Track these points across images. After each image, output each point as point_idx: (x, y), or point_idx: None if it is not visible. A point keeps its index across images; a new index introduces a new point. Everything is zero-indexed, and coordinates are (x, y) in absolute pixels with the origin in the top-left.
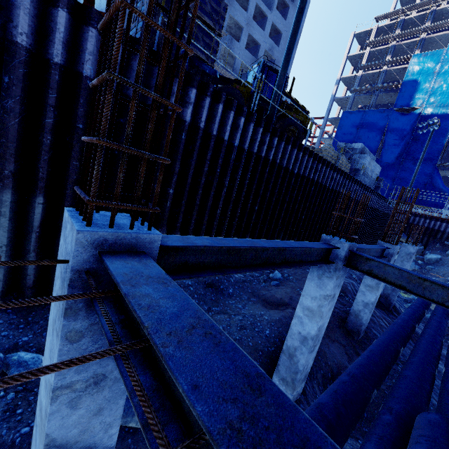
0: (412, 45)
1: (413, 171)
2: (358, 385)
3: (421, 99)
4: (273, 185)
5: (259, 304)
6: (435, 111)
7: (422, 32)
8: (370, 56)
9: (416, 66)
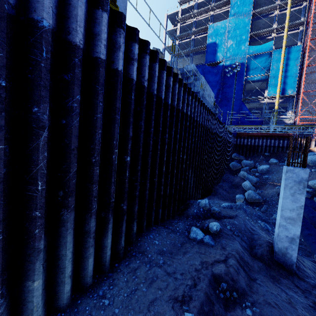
0: (207, 21)
1: (228, 107)
2: None
3: (222, 55)
4: None
5: None
6: (232, 63)
7: (211, 10)
8: (181, 31)
9: (213, 33)
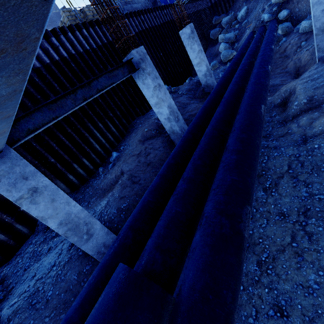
0: None
1: None
2: (116, 247)
3: None
4: (20, 103)
5: (98, 199)
6: None
7: None
8: None
9: None
